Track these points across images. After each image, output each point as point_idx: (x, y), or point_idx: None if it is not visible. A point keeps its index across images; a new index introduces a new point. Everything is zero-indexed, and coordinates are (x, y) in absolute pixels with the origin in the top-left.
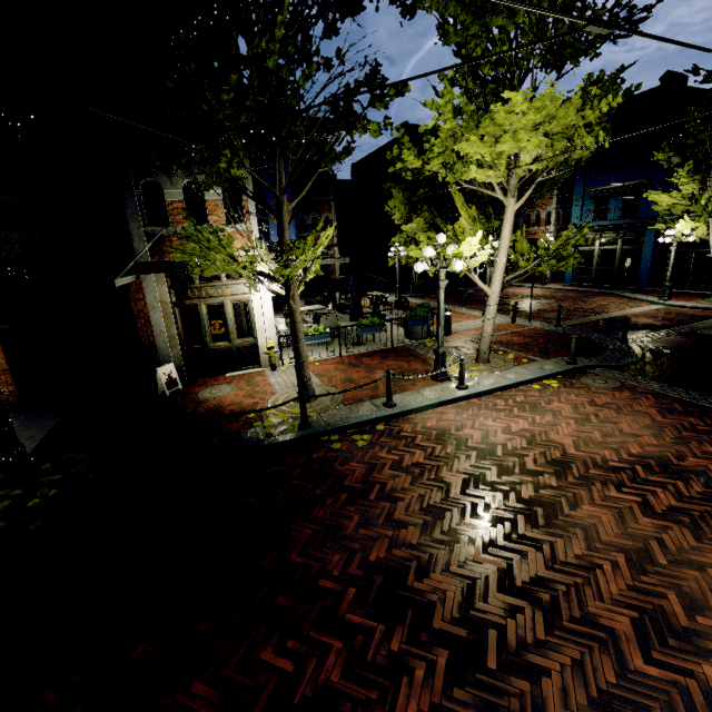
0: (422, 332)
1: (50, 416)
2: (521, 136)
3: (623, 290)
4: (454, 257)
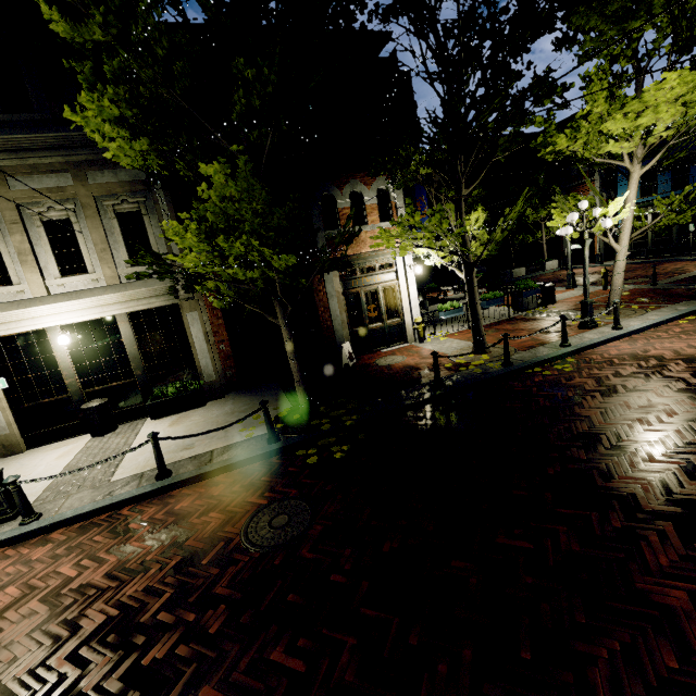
0: (532, 302)
1: (270, 389)
2: (660, 108)
3: (690, 255)
4: (602, 217)
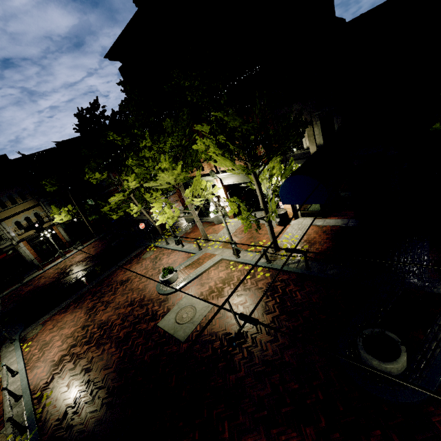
0: None
1: None
2: None
3: None
4: None
